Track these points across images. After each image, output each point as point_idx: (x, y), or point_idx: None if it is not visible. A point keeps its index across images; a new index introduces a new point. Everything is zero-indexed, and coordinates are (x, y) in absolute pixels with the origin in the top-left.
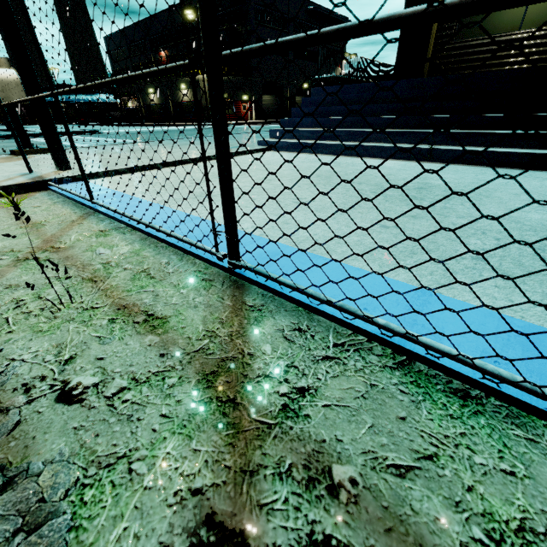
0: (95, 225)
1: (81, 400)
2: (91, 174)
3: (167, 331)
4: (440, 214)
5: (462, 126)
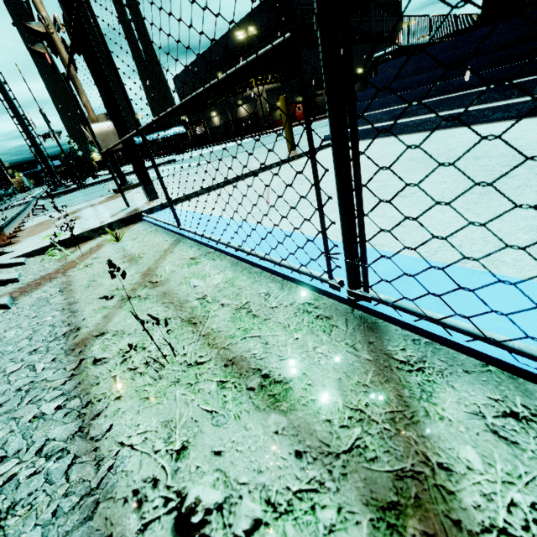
0: (185, 252)
1: None
2: (175, 200)
3: (294, 406)
4: None
5: None
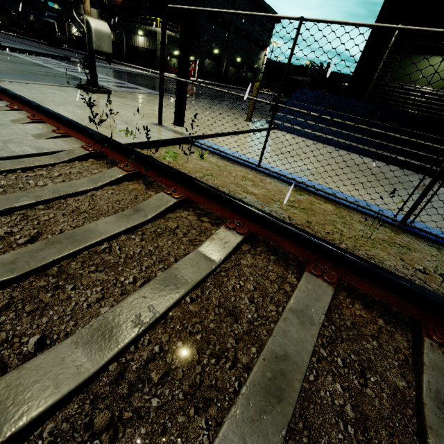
0: (282, 185)
1: (428, 273)
2: (206, 135)
3: (415, 252)
4: (439, 206)
5: (404, 145)
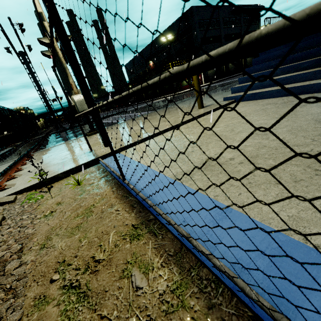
0: (127, 213)
1: None
2: (122, 148)
3: None
4: None
5: None
